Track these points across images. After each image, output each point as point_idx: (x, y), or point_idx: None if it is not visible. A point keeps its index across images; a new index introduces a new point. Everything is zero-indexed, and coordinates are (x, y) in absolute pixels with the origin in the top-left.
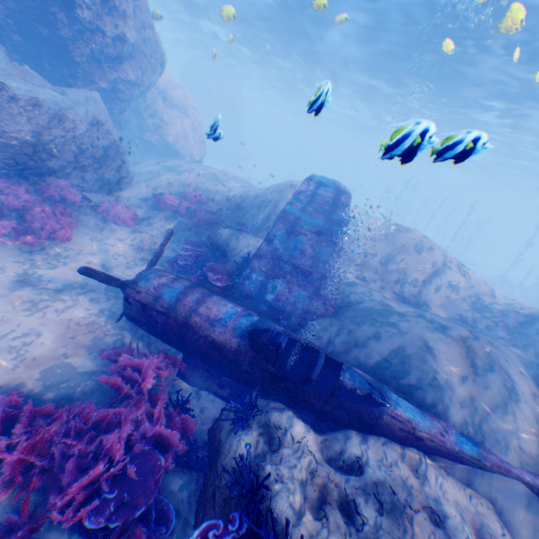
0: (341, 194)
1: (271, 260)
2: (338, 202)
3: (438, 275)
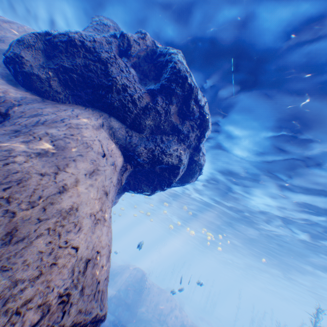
0: (144, 275)
1: (119, 298)
2: (143, 278)
3: (172, 311)
